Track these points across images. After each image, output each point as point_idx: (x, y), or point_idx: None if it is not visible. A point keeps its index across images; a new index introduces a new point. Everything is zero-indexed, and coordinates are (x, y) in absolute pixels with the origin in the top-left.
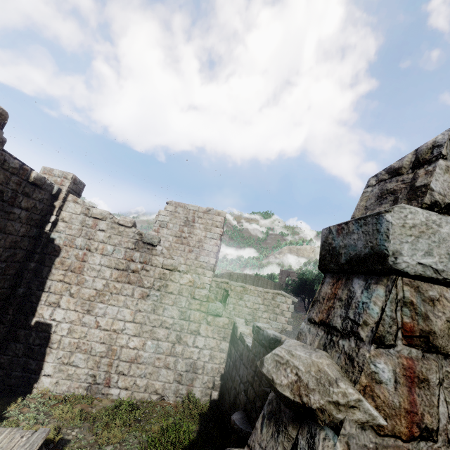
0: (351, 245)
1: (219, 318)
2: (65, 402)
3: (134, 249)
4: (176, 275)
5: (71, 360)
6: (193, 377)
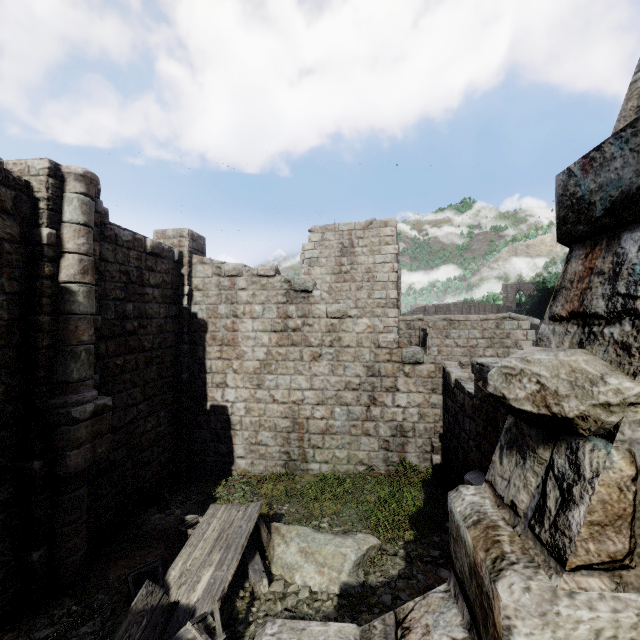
0: (612, 181)
1: (420, 367)
2: (266, 481)
3: (286, 302)
4: (347, 323)
5: (258, 439)
6: (403, 441)
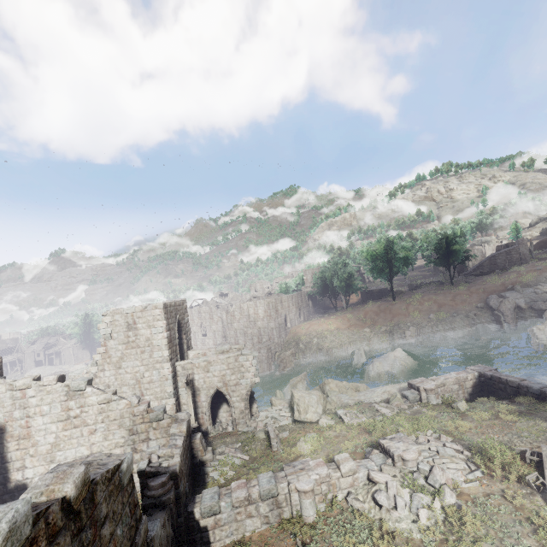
0: None
1: (162, 422)
2: None
3: (68, 400)
4: (113, 405)
5: None
6: None
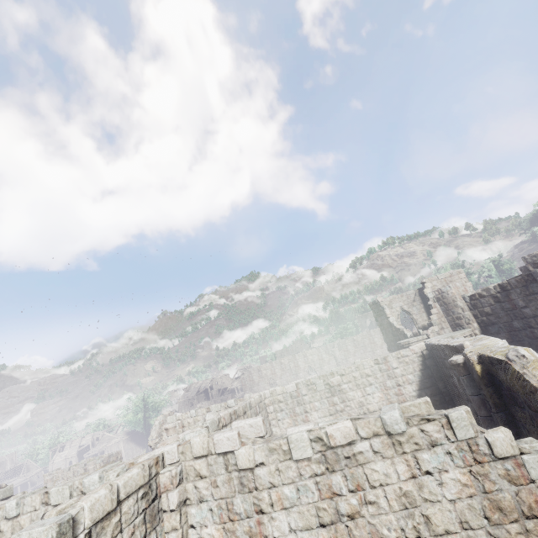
0: None
1: None
2: None
3: None
4: None
5: None
6: None
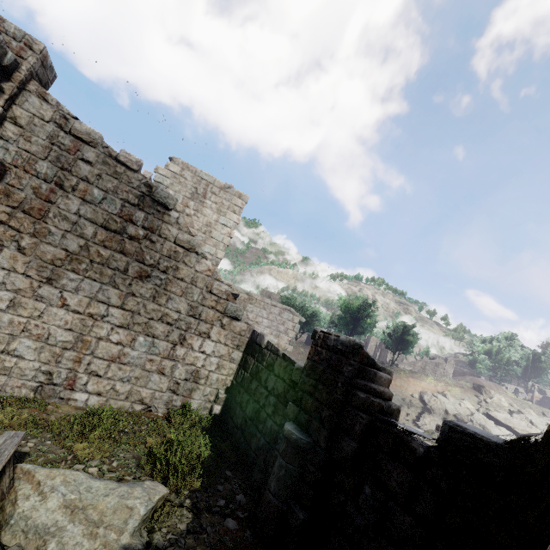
0: None
1: (236, 323)
2: None
3: (137, 205)
4: (192, 257)
5: (11, 347)
6: (193, 387)
